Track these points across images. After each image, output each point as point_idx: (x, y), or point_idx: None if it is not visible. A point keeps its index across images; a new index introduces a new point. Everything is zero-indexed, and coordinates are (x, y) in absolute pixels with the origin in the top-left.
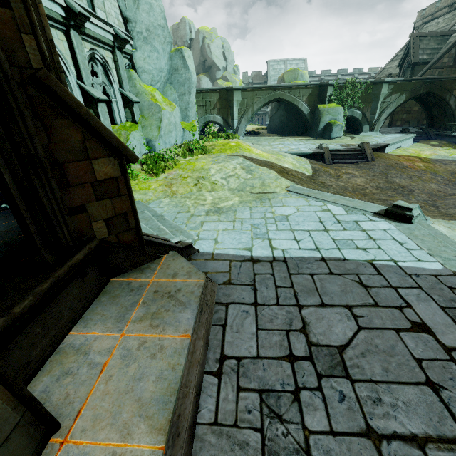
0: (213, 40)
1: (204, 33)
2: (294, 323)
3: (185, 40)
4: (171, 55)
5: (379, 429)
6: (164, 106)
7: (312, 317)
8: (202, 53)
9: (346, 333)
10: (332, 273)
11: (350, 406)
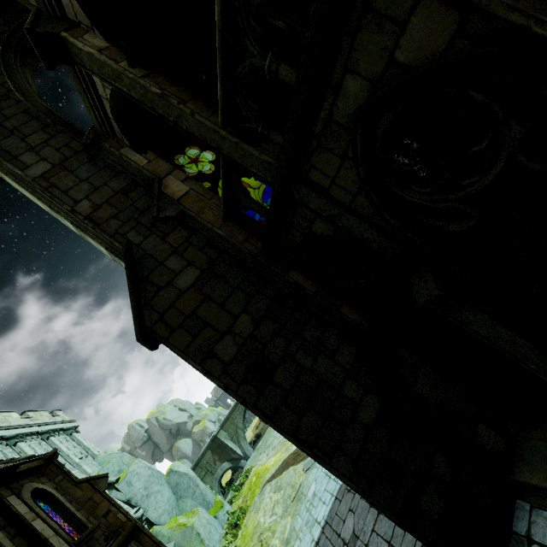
0: (164, 411)
1: (154, 415)
2: (341, 545)
3: (142, 437)
4: (167, 481)
5: (367, 541)
6: (192, 521)
7: (344, 533)
8: (163, 428)
9: (352, 522)
10: (340, 501)
11: (361, 546)
